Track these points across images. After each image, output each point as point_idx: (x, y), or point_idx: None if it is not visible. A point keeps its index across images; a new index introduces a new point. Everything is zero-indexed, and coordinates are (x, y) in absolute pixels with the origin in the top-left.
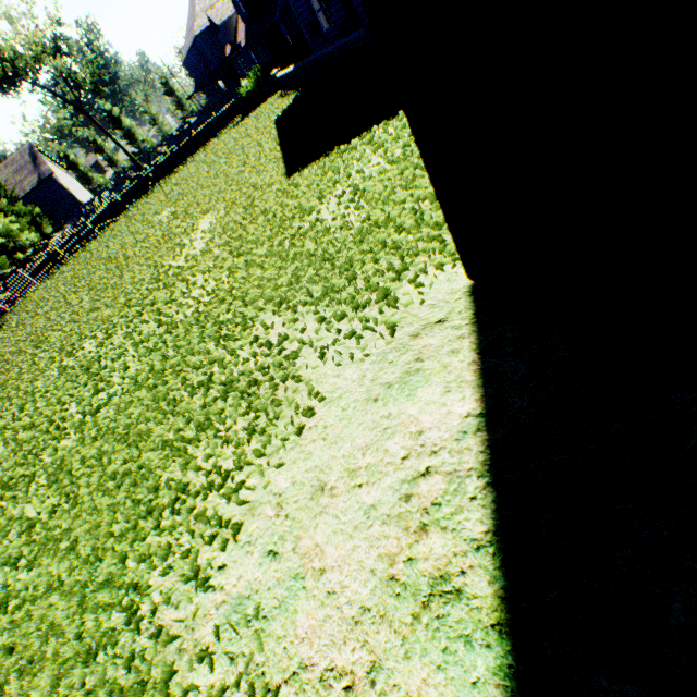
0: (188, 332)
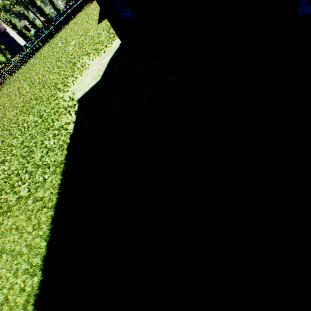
0: (66, 67)
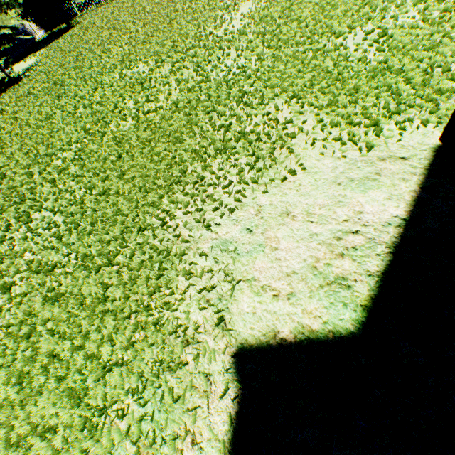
0: (219, 89)
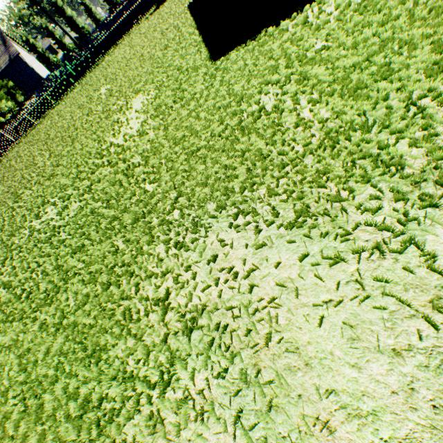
0: (135, 225)
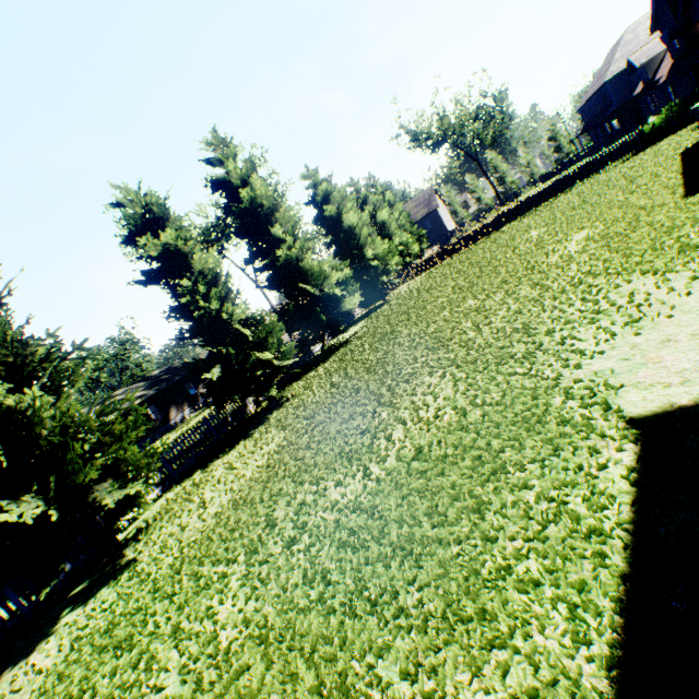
0: (564, 290)
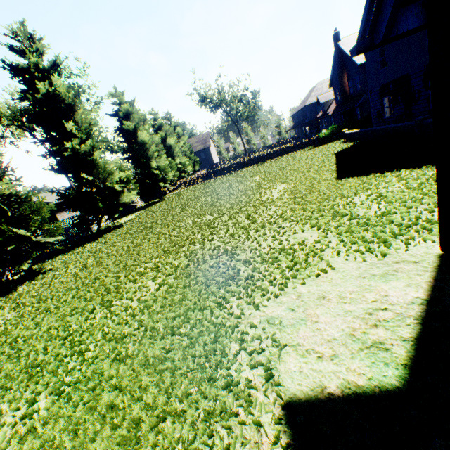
0: (264, 226)
